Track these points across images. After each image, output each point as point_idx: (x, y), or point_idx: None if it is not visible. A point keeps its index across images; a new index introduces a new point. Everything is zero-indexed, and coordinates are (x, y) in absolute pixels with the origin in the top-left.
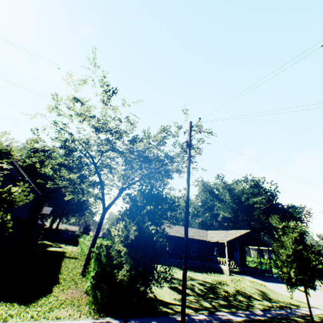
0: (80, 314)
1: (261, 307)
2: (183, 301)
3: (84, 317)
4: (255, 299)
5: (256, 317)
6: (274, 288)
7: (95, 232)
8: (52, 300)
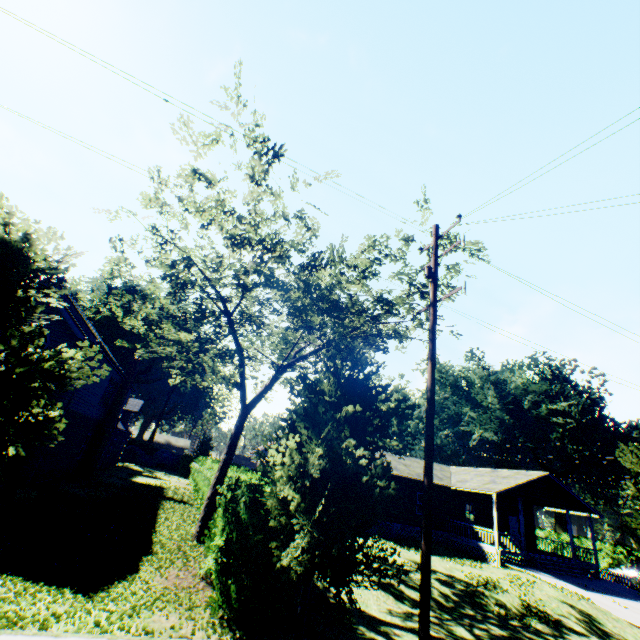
0: (193, 627)
1: None
2: (423, 629)
3: (201, 635)
4: (571, 631)
5: None
6: (611, 609)
7: (224, 454)
8: (137, 589)
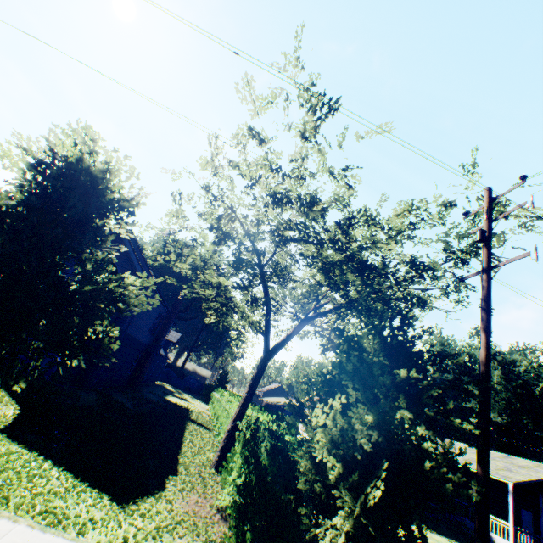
0: None
1: None
2: None
3: None
4: None
5: None
6: None
7: (245, 393)
8: (162, 508)
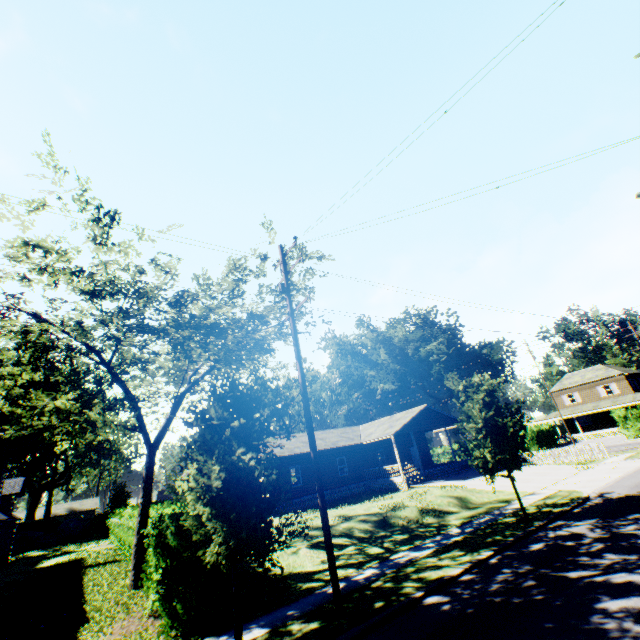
0: None
1: (458, 522)
2: (330, 559)
3: None
4: (450, 513)
5: (451, 540)
6: (477, 486)
7: (141, 498)
8: None
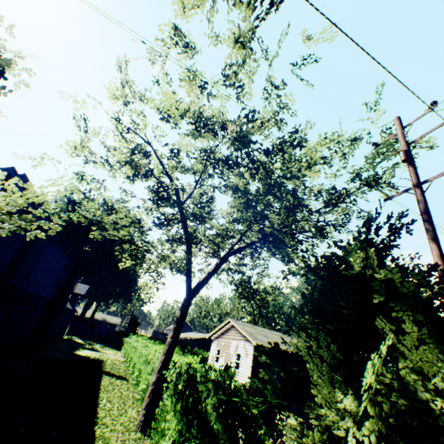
0: None
1: None
2: None
3: None
4: None
5: None
6: None
7: (170, 338)
8: None
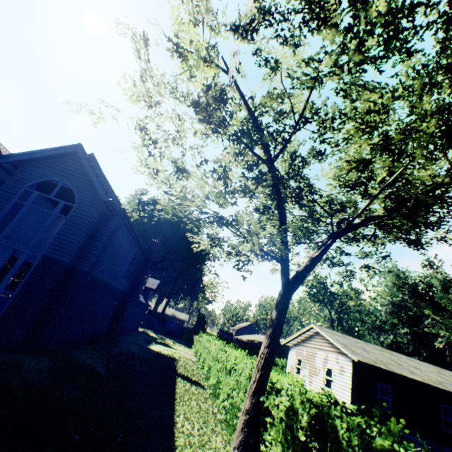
0: None
1: None
2: None
3: None
4: None
5: None
6: None
7: (264, 347)
8: None
